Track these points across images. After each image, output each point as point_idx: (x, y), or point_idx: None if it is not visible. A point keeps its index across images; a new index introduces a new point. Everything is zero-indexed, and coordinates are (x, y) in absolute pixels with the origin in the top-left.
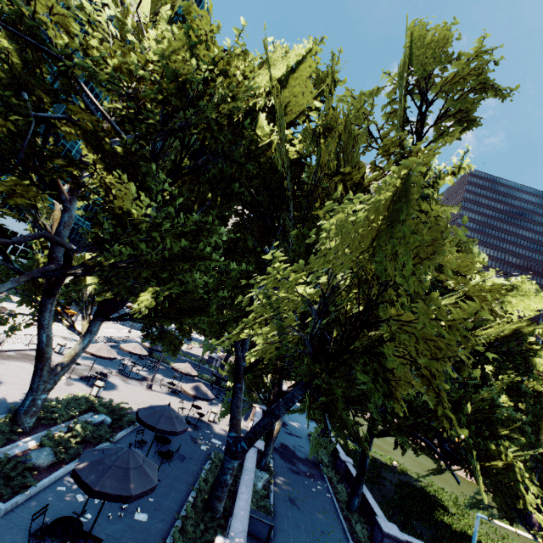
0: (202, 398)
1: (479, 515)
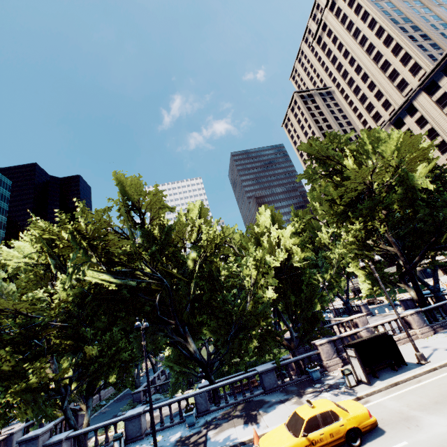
0: None
1: None
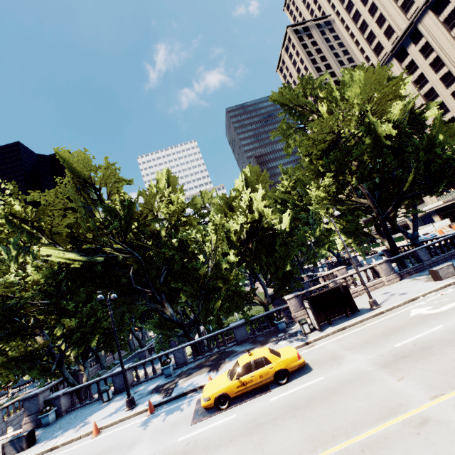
0: None
1: None
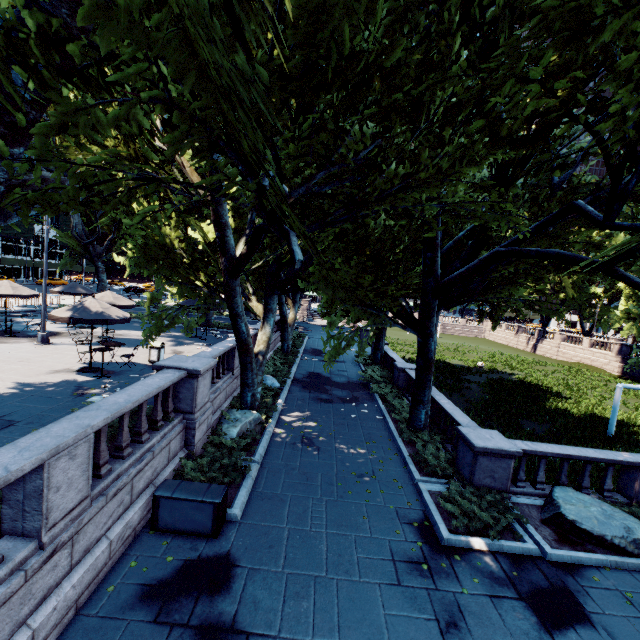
0: (89, 320)
1: (622, 385)
